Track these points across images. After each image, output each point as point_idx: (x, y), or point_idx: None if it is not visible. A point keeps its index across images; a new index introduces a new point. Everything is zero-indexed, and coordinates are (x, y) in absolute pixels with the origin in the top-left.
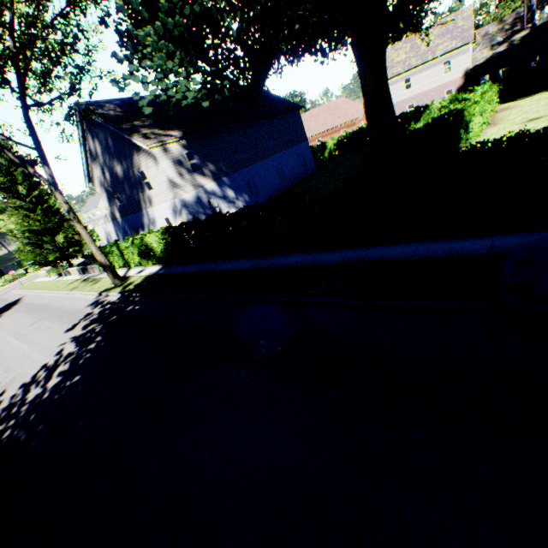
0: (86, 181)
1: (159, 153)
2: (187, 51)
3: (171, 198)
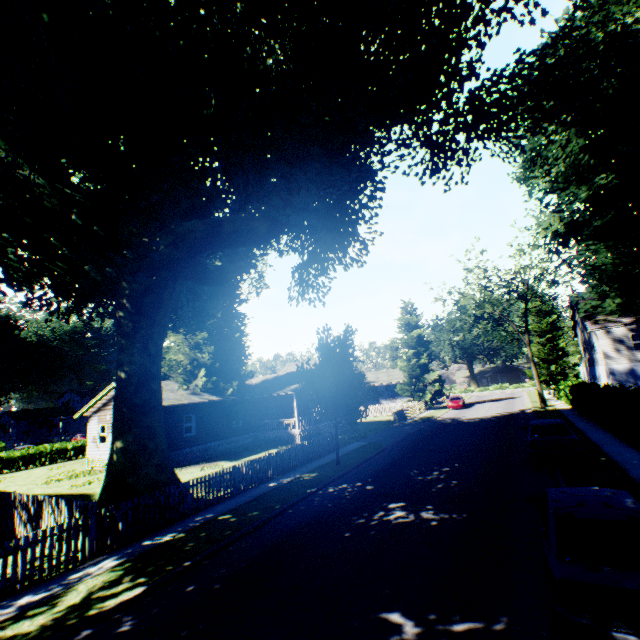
0: (572, 336)
1: (599, 334)
2: (611, 286)
3: (603, 364)
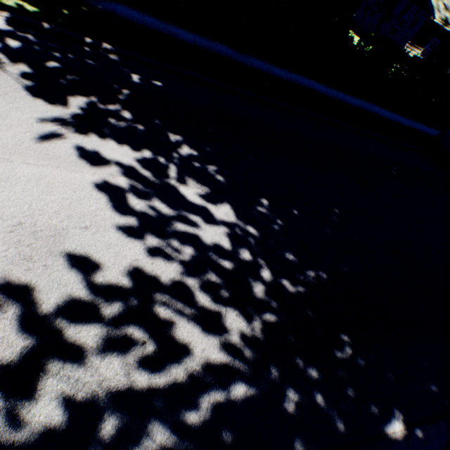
0: None
1: None
2: None
3: None
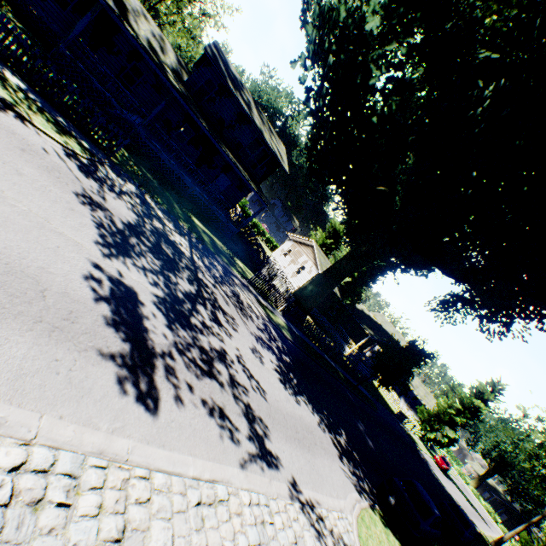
0: None
1: None
2: None
3: None
